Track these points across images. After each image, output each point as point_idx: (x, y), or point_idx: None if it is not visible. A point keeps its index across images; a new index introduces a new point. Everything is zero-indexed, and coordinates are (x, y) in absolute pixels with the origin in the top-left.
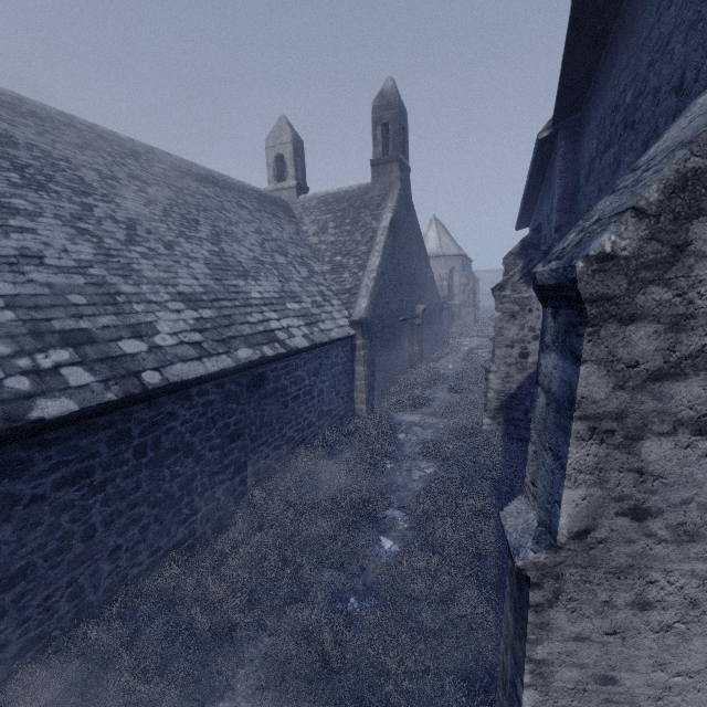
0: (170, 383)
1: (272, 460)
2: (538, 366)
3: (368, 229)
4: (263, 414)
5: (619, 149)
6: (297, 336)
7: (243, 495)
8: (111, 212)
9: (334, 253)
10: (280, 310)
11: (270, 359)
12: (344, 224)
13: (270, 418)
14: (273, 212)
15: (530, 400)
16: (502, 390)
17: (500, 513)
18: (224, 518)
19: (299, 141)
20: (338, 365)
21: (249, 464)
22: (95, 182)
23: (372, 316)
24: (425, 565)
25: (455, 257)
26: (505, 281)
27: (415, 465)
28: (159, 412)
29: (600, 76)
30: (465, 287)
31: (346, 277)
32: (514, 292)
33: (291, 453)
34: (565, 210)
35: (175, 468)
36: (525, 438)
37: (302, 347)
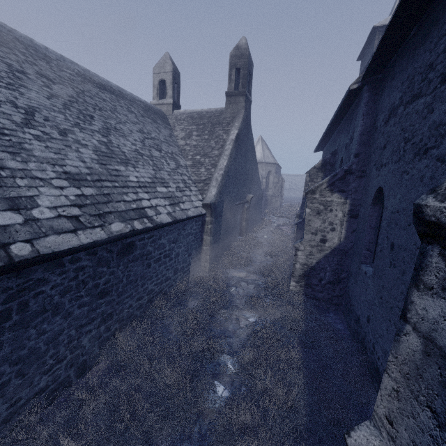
0: (40, 255)
1: (134, 308)
2: (408, 301)
3: (220, 139)
4: (130, 274)
5: (432, 99)
6: (163, 213)
7: (107, 339)
8: (12, 98)
9: (195, 153)
10: (151, 192)
11: (138, 232)
12: (203, 134)
13: (135, 276)
14: (154, 119)
15: (324, 272)
16: (305, 263)
17: (348, 439)
18: (88, 360)
19: (177, 72)
20: (192, 234)
21: (114, 314)
22: (3, 72)
23: (219, 201)
24: (252, 423)
25: (272, 165)
26: (316, 187)
27: (242, 315)
28: (28, 279)
29: (410, 44)
30: (276, 184)
31: (202, 171)
32: (321, 196)
33: (150, 301)
34: (363, 142)
35: (41, 327)
36: (318, 297)
37: (165, 222)
